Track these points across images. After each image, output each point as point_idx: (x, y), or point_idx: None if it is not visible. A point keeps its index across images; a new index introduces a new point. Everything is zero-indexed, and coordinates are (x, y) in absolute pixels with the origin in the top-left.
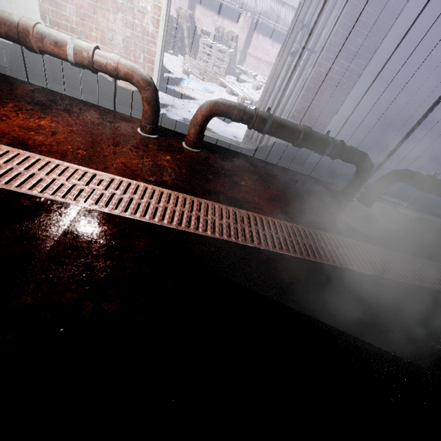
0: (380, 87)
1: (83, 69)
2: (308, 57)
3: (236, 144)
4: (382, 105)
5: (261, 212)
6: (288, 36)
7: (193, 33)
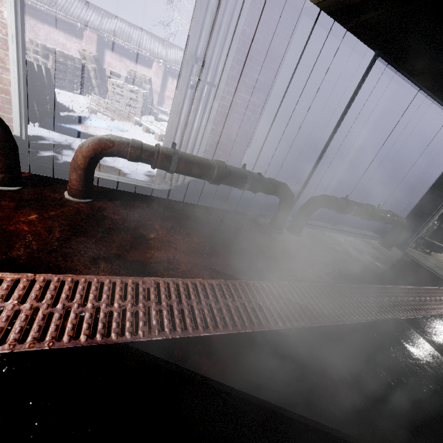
0: (284, 120)
1: None
2: (209, 91)
3: (147, 185)
4: (289, 136)
5: (177, 274)
6: (183, 68)
7: (102, 74)
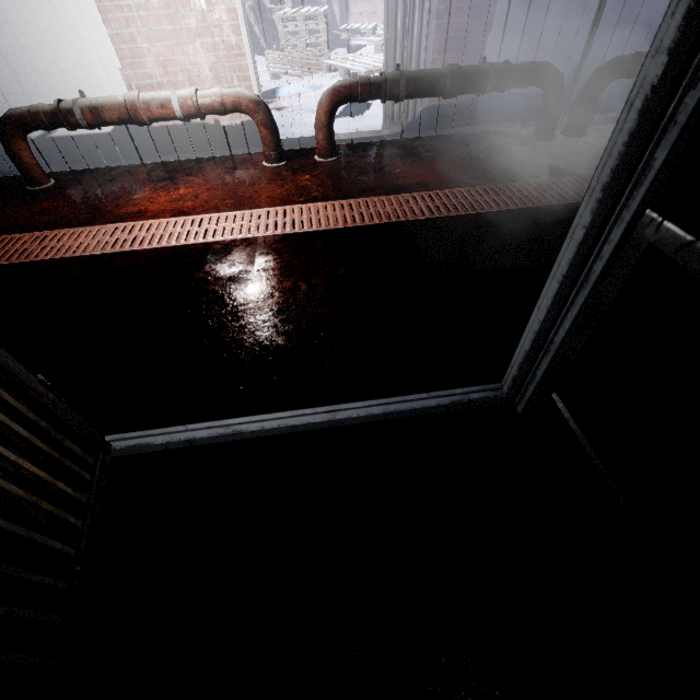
0: None
1: (183, 125)
2: None
3: (376, 135)
4: None
5: (427, 189)
6: None
7: (261, 11)
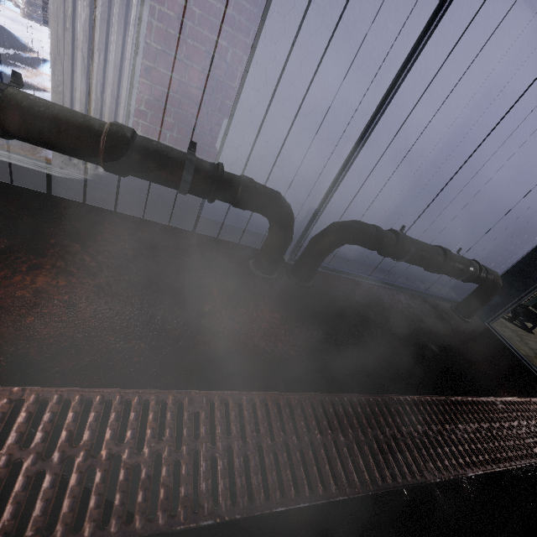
0: (296, 68)
1: None
2: None
3: (34, 167)
4: (309, 104)
5: None
6: None
7: None
